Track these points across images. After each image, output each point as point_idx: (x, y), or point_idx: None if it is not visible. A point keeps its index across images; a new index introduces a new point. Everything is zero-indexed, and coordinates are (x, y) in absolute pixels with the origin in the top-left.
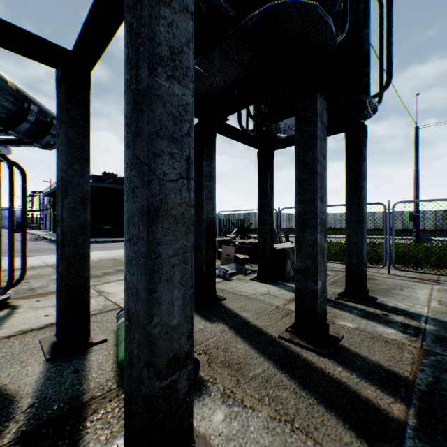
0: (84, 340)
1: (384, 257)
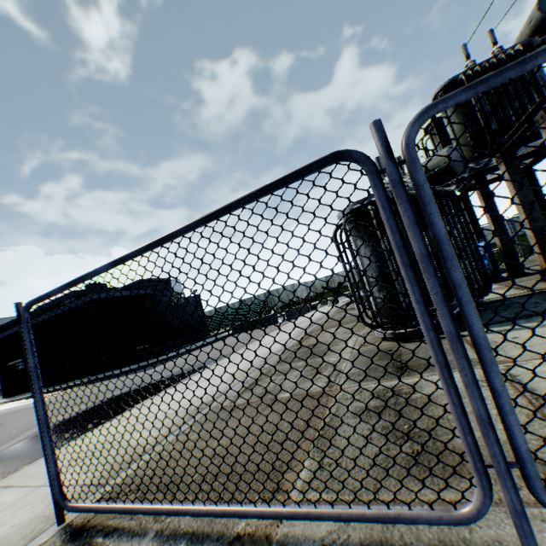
0: None
1: (517, 250)
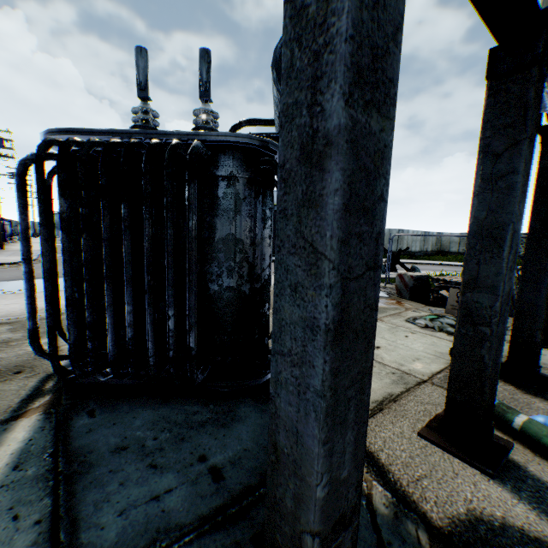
0: (493, 444)
1: None
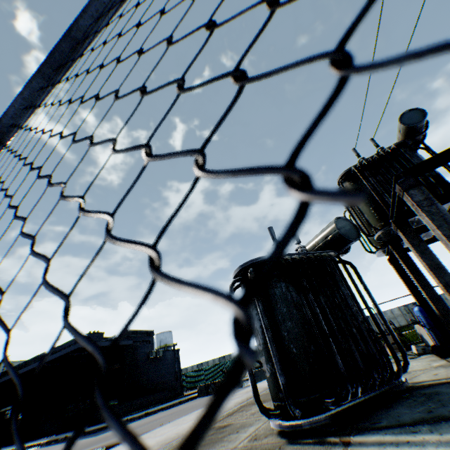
0: None
1: None
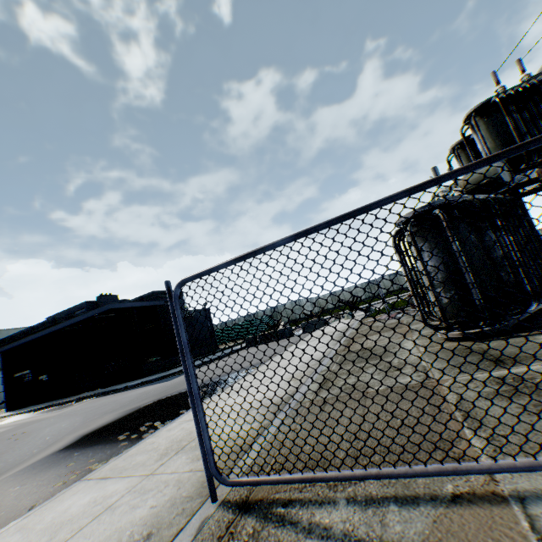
0: None
1: None
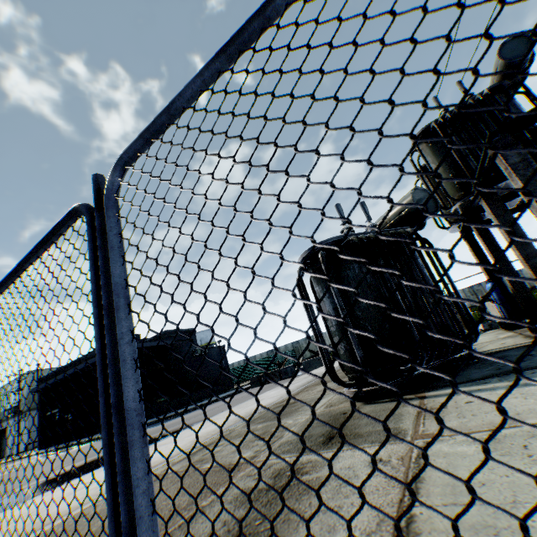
0: None
1: None
